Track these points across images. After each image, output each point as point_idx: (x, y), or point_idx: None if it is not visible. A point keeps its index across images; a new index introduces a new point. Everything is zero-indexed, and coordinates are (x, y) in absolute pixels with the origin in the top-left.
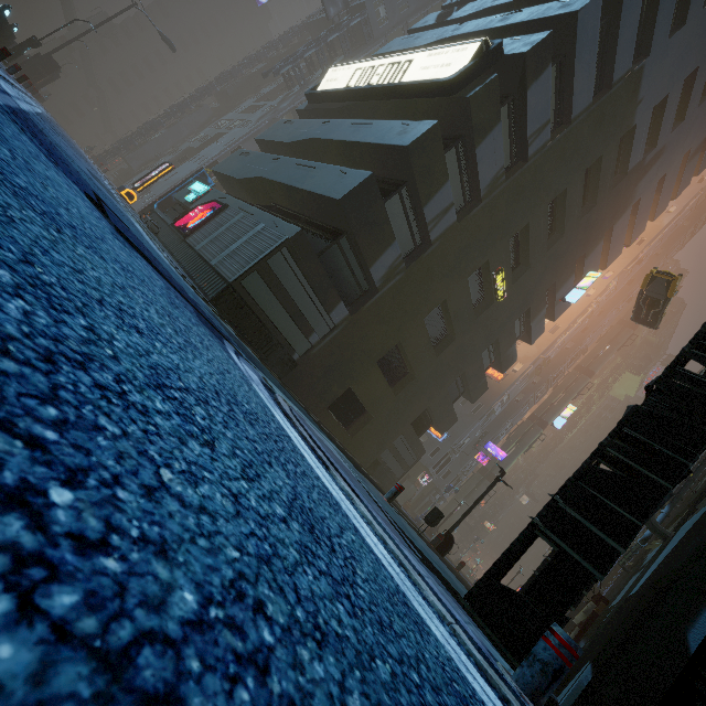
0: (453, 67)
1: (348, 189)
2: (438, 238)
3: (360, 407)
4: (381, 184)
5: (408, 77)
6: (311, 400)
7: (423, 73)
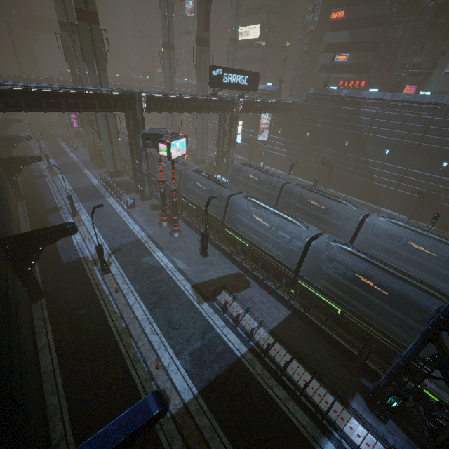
0: (257, 33)
1: (259, 68)
2: (272, 56)
3: None
4: (260, 59)
5: (250, 35)
6: None
7: (253, 34)
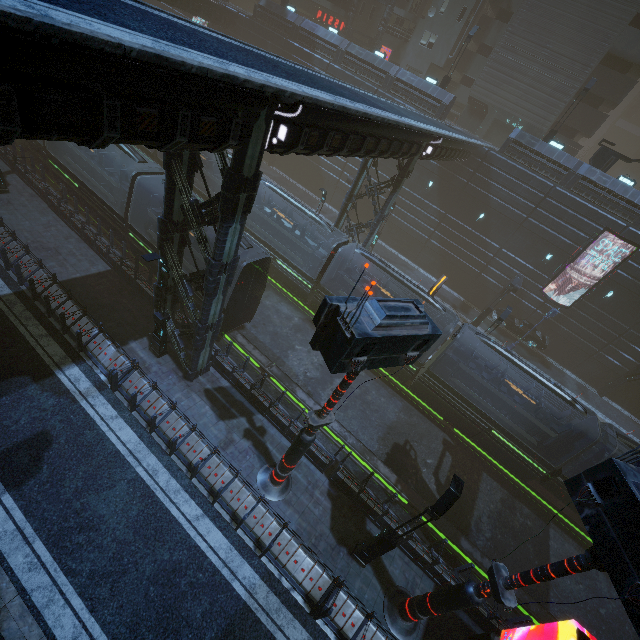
0: None
1: None
2: None
3: None
4: None
5: None
6: (236, 2)
7: None
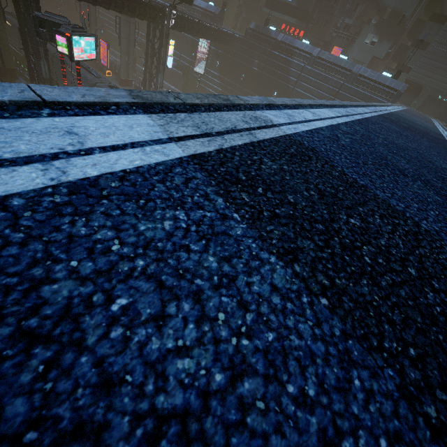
0: None
1: None
2: None
3: (225, 15)
4: None
5: None
6: None
7: None
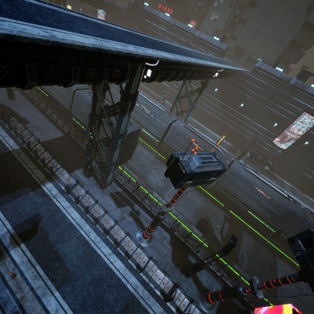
0: None
1: None
2: None
3: None
4: None
5: None
6: (119, 0)
7: None
